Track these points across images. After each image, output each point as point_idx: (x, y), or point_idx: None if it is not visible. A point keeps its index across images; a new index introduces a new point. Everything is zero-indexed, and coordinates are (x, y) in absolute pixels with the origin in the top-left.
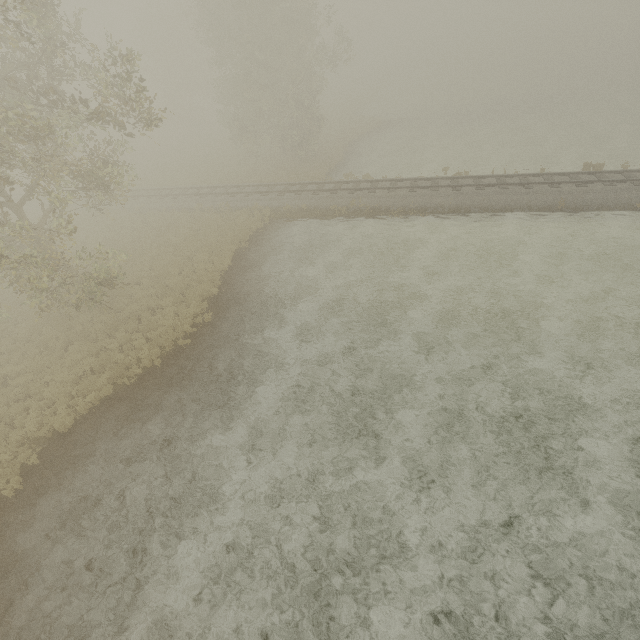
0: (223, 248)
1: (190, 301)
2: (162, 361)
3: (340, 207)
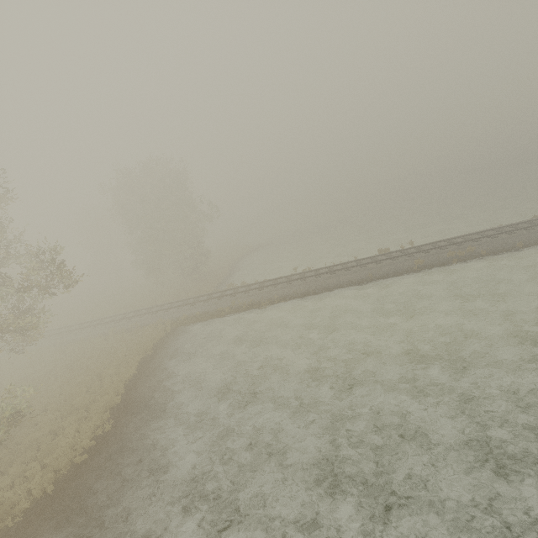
0: (130, 360)
1: (93, 415)
2: (55, 486)
3: (224, 308)
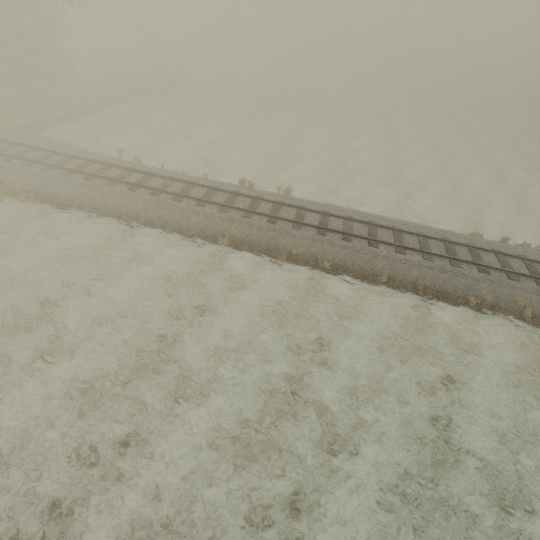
0: None
1: None
2: None
3: None
